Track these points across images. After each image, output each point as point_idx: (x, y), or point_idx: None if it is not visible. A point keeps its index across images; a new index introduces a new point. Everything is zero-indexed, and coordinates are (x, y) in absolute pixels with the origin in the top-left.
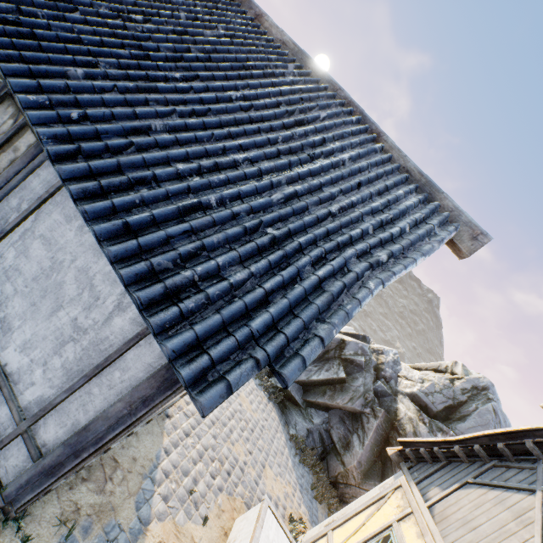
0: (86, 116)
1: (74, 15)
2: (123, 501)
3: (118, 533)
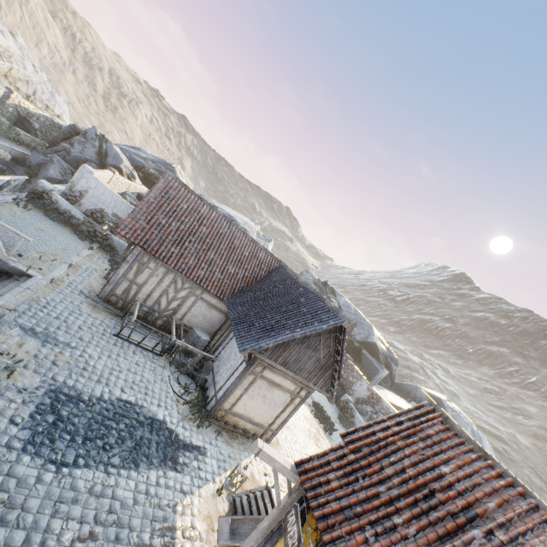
0: (238, 314)
1: (243, 297)
2: (236, 447)
3: (231, 451)
